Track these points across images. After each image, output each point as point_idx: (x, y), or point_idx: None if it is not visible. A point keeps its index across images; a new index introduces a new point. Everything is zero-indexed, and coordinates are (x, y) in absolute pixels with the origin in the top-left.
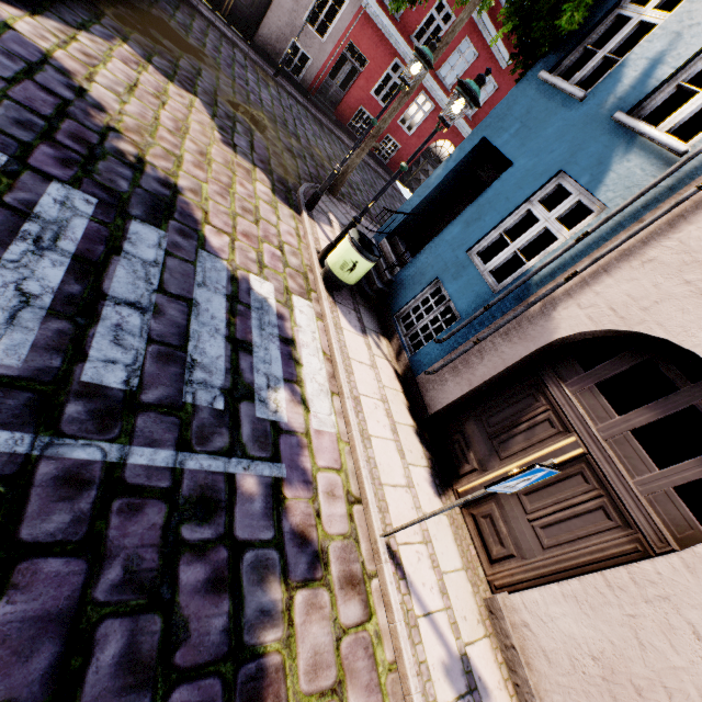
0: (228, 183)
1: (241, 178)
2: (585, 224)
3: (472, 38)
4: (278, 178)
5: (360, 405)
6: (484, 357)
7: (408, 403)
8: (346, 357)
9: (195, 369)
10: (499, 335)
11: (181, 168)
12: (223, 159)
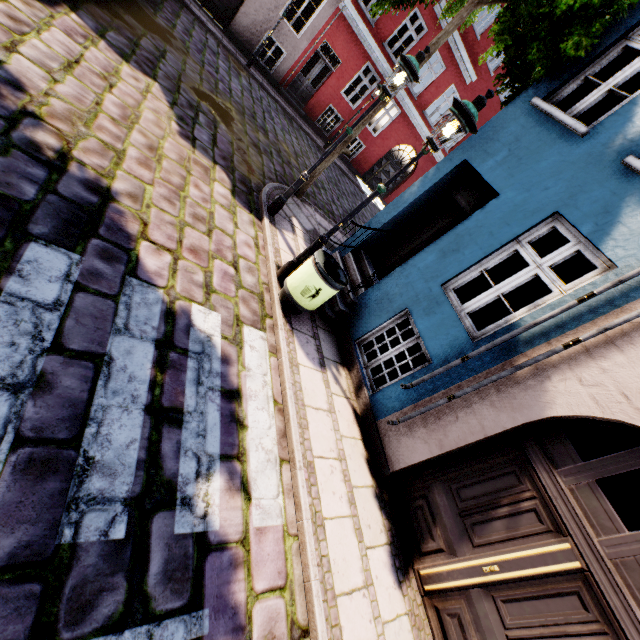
0: (180, 184)
1: (197, 177)
2: (586, 280)
3: (441, 52)
4: (240, 177)
5: (314, 473)
6: (459, 416)
7: (367, 452)
8: (300, 404)
9: (89, 474)
10: (478, 394)
11: (120, 166)
12: (177, 155)
